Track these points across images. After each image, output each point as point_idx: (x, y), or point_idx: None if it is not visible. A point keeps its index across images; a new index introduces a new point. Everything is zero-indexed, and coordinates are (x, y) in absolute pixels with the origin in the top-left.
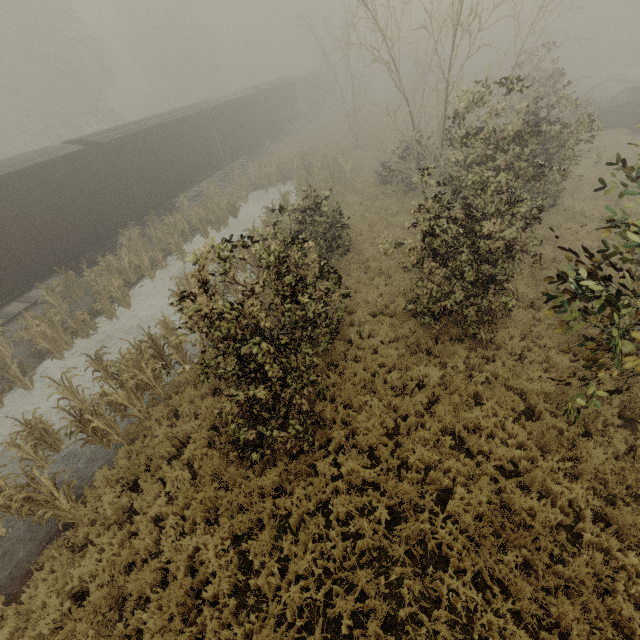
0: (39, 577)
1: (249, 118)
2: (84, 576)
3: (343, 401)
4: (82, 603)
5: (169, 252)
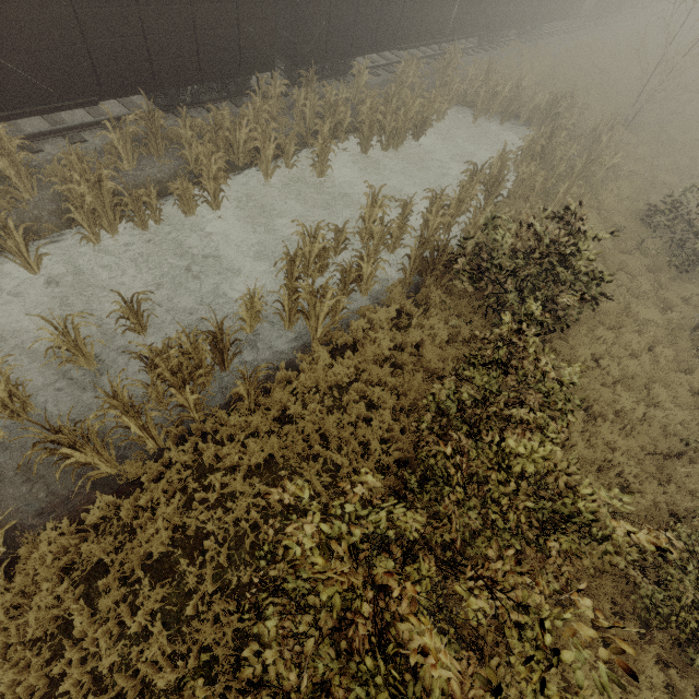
0: None
1: None
2: None
3: None
4: None
5: (306, 143)
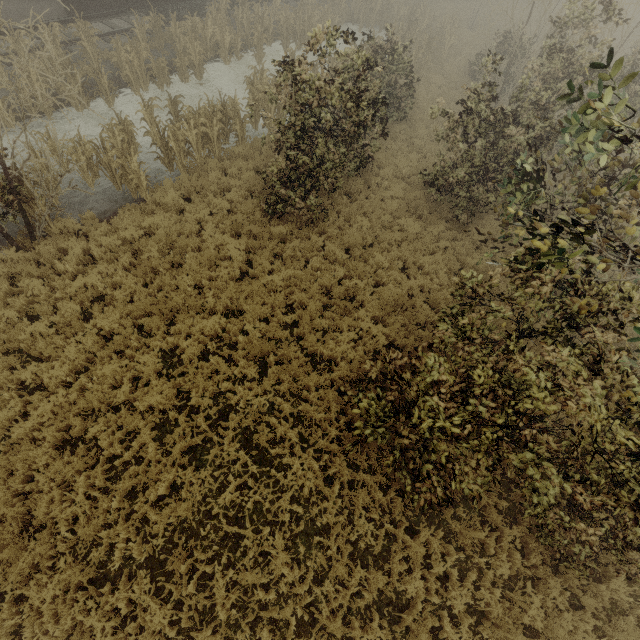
0: (122, 215)
1: None
2: (152, 225)
3: (345, 217)
4: (152, 234)
5: (247, 46)
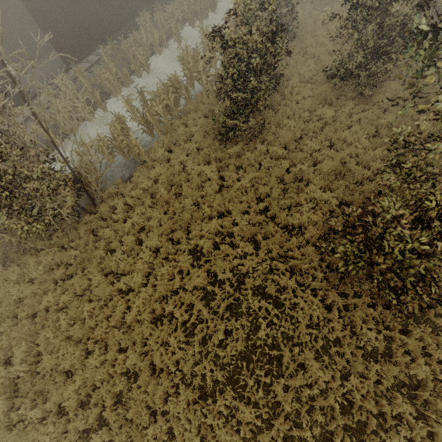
0: (137, 175)
1: None
2: (156, 175)
3: (275, 124)
4: (158, 180)
5: (168, 37)
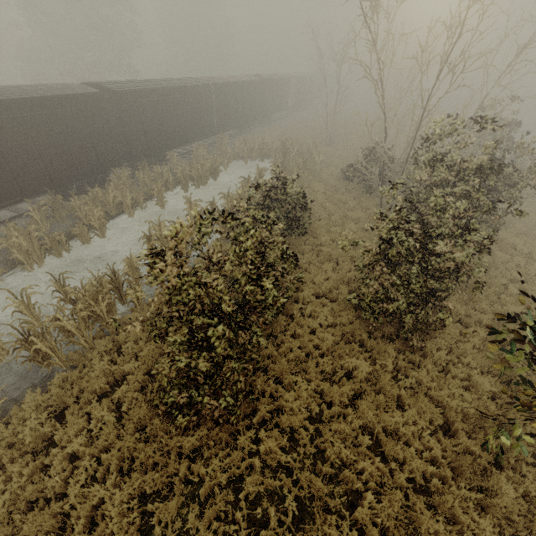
0: None
1: (245, 99)
2: None
3: (275, 375)
4: None
5: (151, 196)
